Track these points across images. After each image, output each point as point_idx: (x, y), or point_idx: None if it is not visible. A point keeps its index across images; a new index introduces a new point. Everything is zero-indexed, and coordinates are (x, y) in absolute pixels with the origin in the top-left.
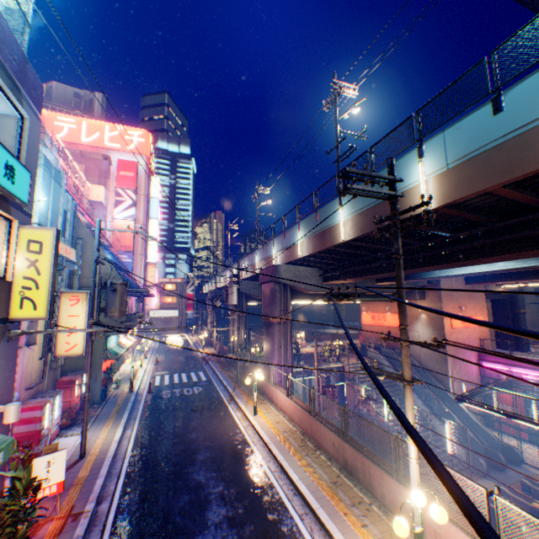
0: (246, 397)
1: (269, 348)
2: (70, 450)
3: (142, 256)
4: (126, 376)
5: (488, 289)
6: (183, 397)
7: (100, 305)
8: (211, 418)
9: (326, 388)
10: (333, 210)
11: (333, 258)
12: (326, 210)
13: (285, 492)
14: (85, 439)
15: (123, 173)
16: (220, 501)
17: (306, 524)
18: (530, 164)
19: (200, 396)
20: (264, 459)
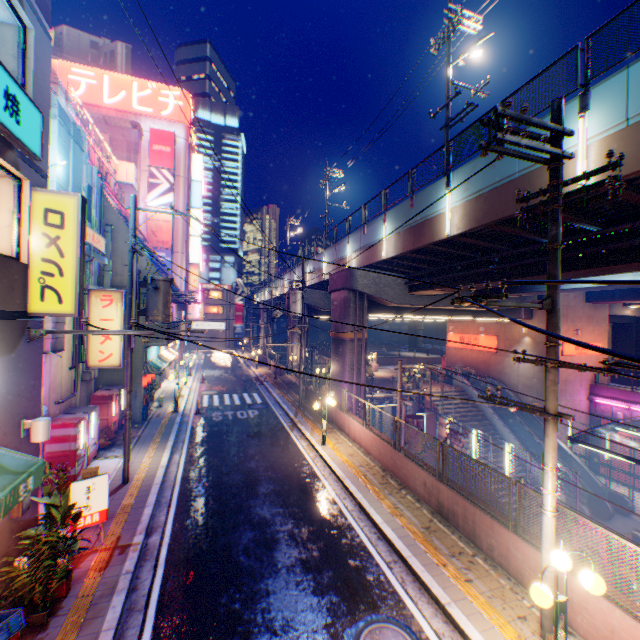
0: (311, 425)
1: (338, 369)
2: (111, 474)
3: (183, 255)
4: (169, 394)
5: (613, 310)
6: (236, 420)
7: (139, 306)
8: (272, 446)
9: (409, 419)
10: (437, 194)
11: (425, 261)
12: (426, 194)
13: (367, 535)
14: (128, 462)
15: (157, 148)
16: (290, 541)
17: (395, 574)
18: None
19: (257, 420)
20: (338, 496)
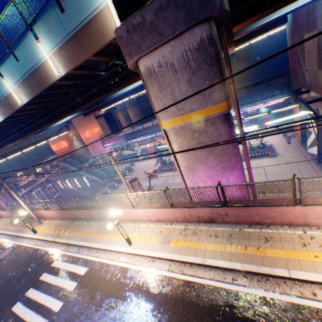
0: None
1: None
2: None
3: None
4: None
5: (97, 114)
6: None
7: None
8: None
9: (26, 196)
10: None
11: None
12: None
13: (7, 238)
14: None
15: None
16: None
17: (13, 239)
18: (11, 111)
19: None
20: None
